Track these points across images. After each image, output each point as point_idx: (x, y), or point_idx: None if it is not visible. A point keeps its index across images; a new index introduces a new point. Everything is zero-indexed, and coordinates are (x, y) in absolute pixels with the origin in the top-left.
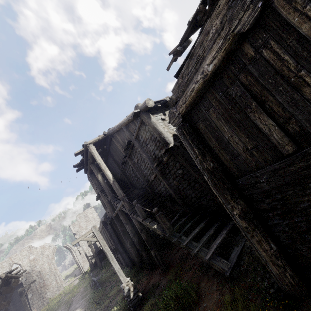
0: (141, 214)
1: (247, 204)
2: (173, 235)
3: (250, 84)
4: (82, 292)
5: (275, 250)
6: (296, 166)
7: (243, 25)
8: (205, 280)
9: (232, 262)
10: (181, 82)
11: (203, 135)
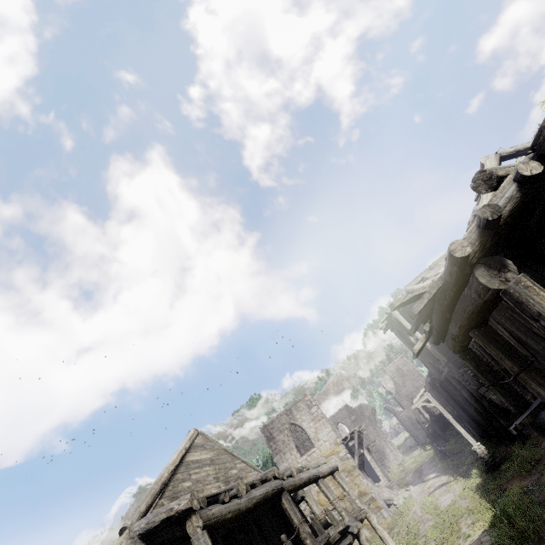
0: (473, 383)
1: None
2: None
3: None
4: (430, 462)
5: None
6: None
7: None
8: None
9: None
10: None
11: None
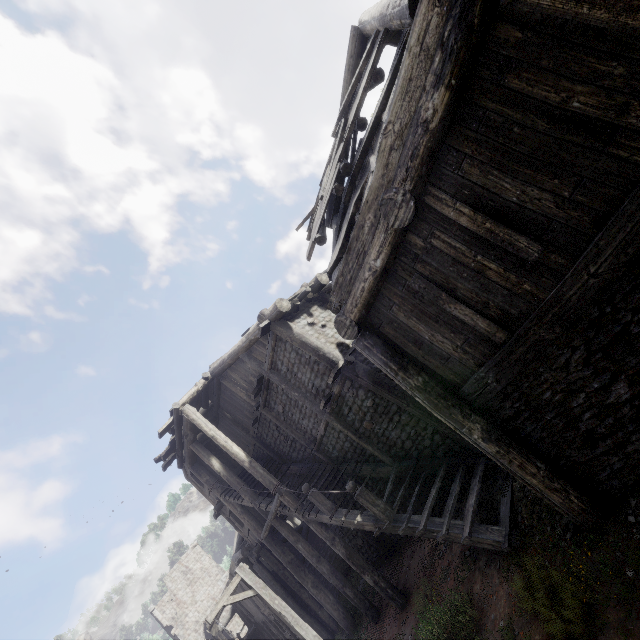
0: (324, 506)
1: (486, 419)
2: (396, 521)
3: (431, 274)
4: None
5: (545, 469)
6: (517, 352)
7: (402, 221)
8: (478, 579)
9: (506, 524)
10: (342, 281)
11: (394, 342)
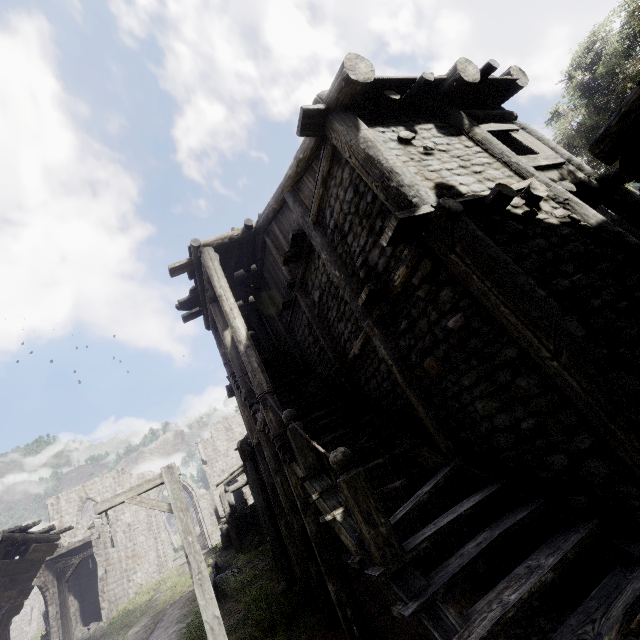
0: (301, 457)
1: None
2: (398, 579)
3: None
4: (185, 602)
5: None
6: None
7: None
8: None
9: None
10: None
11: None
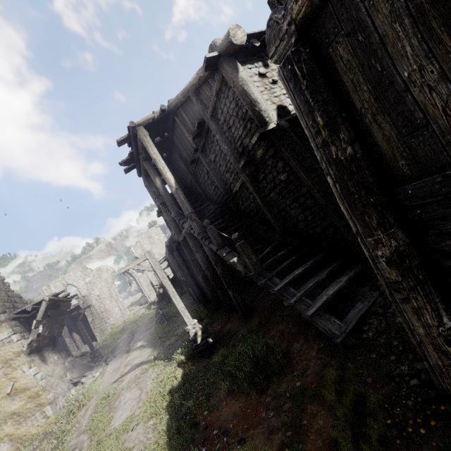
0: (215, 241)
1: (411, 239)
2: (260, 275)
3: None
4: (147, 324)
5: (449, 328)
6: None
7: None
8: (300, 340)
9: (349, 325)
10: None
11: (341, 77)
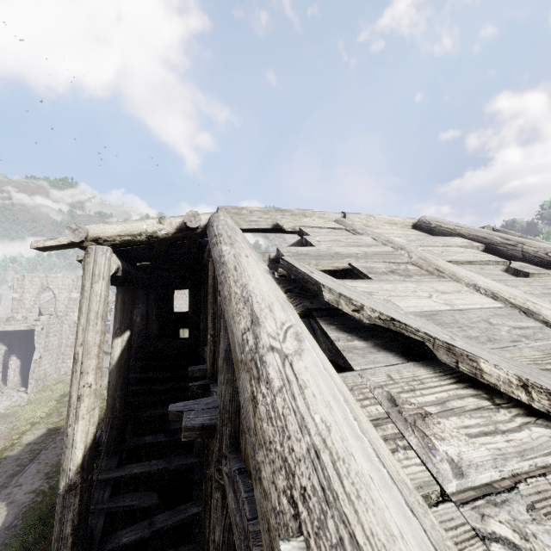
0: None
1: None
2: None
3: None
4: None
5: None
6: None
7: None
8: None
9: None
10: None
11: None
